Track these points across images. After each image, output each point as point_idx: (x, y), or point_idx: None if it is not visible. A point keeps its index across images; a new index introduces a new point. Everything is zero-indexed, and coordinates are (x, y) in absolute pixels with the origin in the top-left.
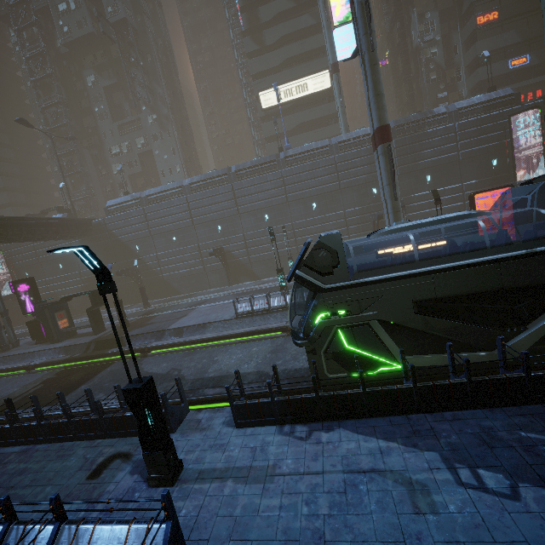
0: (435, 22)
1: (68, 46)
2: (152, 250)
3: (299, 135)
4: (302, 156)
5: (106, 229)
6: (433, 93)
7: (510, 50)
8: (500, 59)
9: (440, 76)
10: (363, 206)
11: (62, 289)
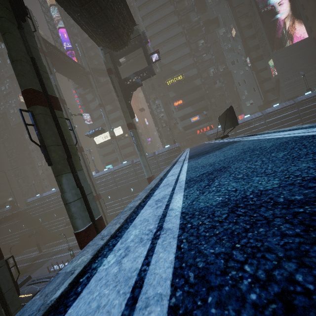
0: (160, 104)
1: (15, 125)
2: (46, 221)
3: (114, 153)
4: (102, 176)
5: (27, 213)
6: (165, 132)
7: (191, 114)
8: (188, 117)
9: (167, 124)
10: (128, 196)
11: (11, 241)
